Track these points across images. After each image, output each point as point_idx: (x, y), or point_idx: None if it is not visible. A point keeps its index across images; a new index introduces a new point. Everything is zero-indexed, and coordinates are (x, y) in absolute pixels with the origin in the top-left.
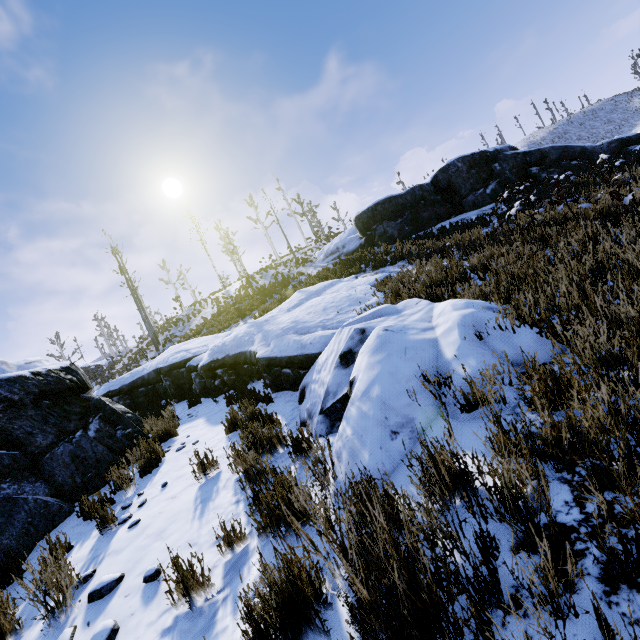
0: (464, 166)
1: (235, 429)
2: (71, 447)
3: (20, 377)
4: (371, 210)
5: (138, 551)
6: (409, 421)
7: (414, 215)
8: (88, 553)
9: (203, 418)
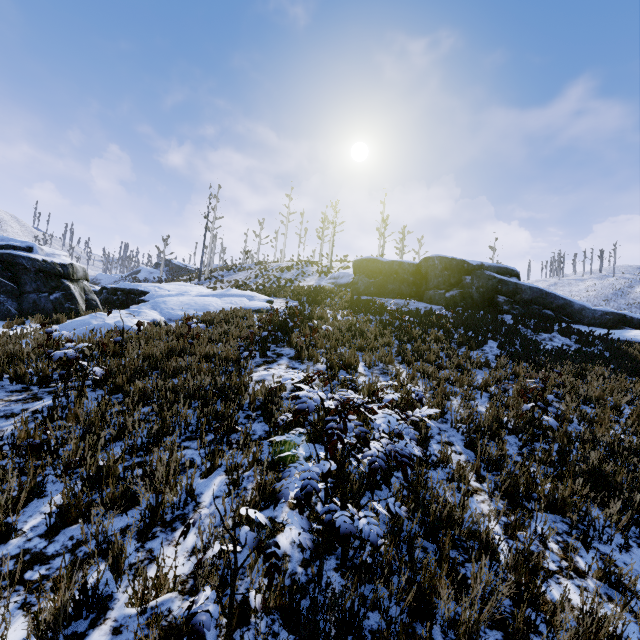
0: (440, 265)
1: None
2: (36, 297)
3: (35, 259)
4: (361, 261)
5: None
6: None
7: (383, 282)
8: None
9: None
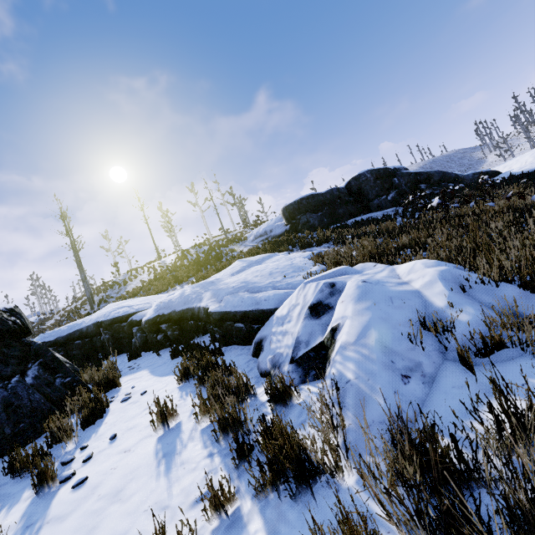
0: (372, 177)
1: (187, 380)
2: (5, 393)
3: None
4: (297, 203)
5: (89, 517)
6: (417, 365)
7: (332, 210)
8: (18, 520)
9: (147, 370)
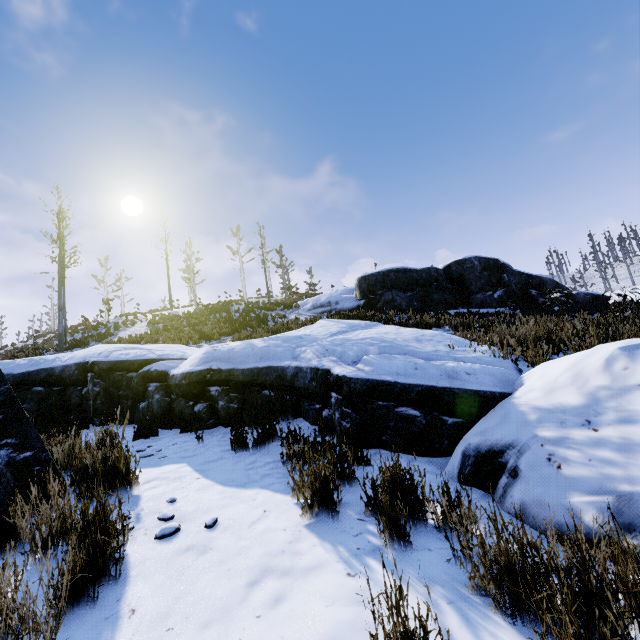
0: (479, 265)
1: (324, 510)
2: None
3: None
4: (382, 274)
5: None
6: None
7: (425, 293)
8: None
9: (186, 464)
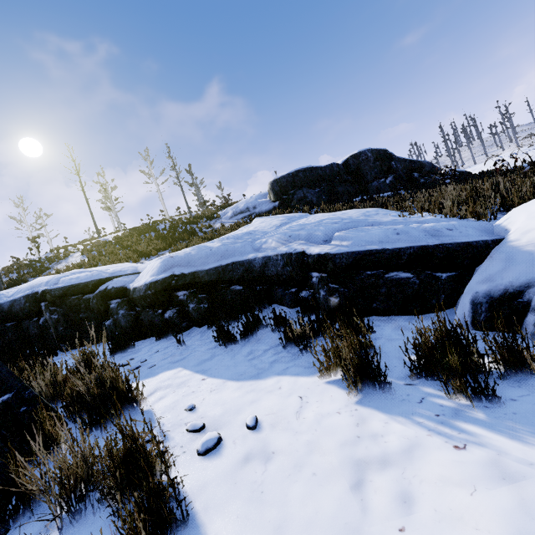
0: (372, 157)
1: (367, 384)
2: None
3: None
4: (292, 175)
5: None
6: None
7: (330, 187)
8: None
9: (182, 368)
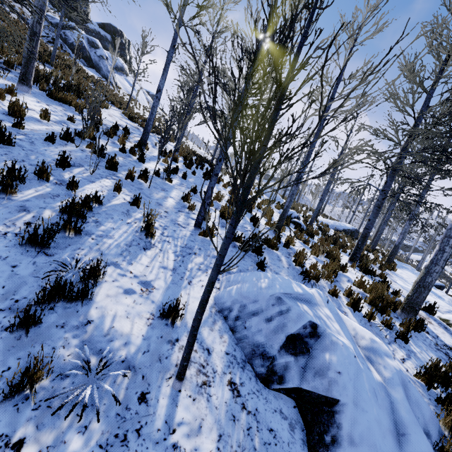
0: None
1: None
2: None
3: None
4: None
5: None
6: None
7: None
8: None
9: None
